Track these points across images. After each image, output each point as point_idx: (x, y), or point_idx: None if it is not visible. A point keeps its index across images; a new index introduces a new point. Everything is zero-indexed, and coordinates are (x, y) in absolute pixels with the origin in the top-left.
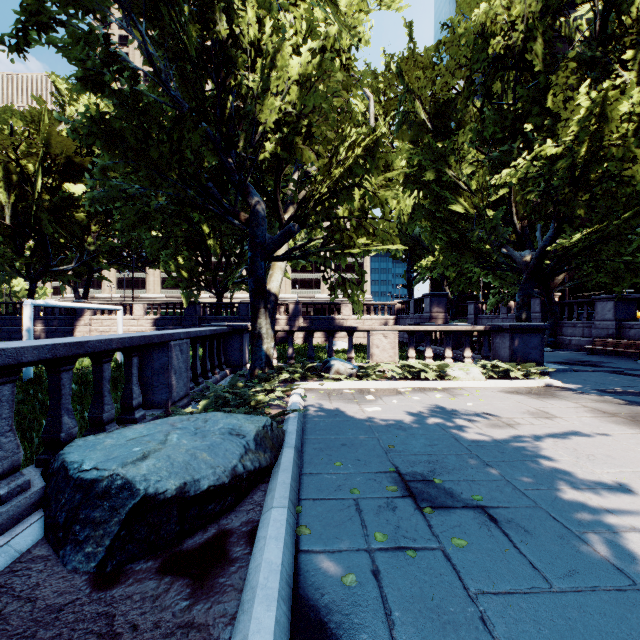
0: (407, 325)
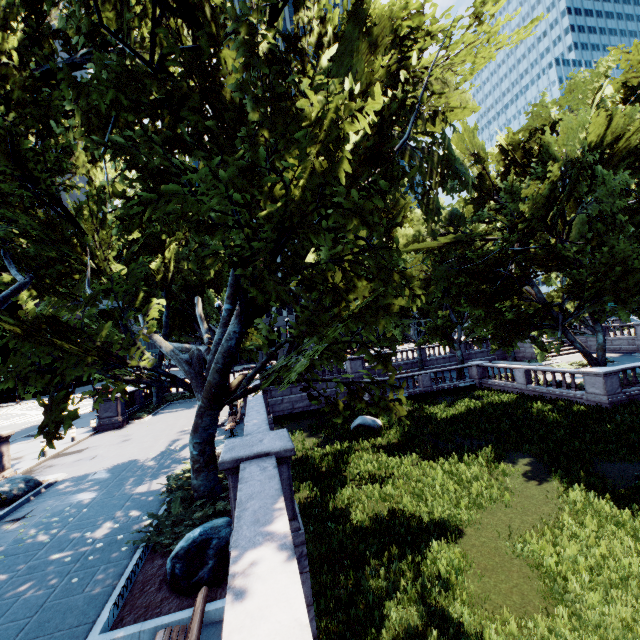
0: (300, 393)
